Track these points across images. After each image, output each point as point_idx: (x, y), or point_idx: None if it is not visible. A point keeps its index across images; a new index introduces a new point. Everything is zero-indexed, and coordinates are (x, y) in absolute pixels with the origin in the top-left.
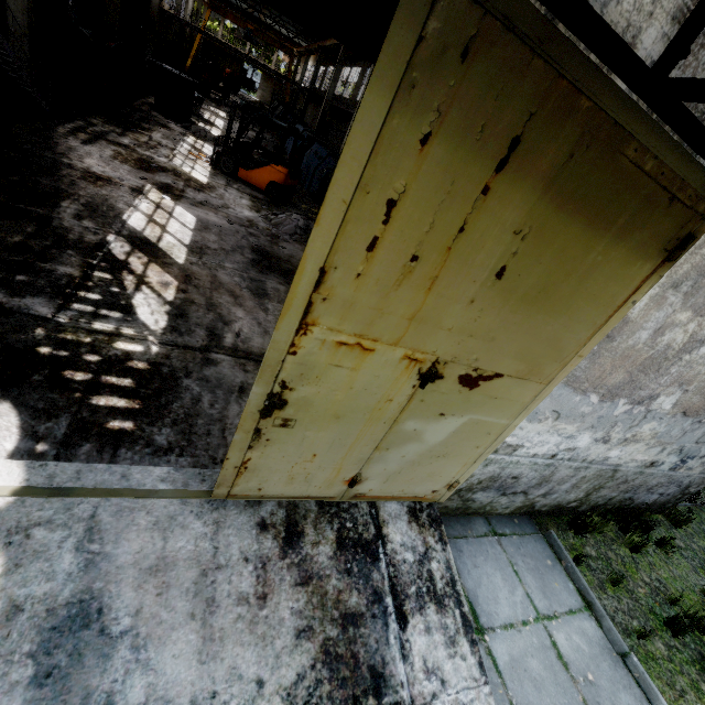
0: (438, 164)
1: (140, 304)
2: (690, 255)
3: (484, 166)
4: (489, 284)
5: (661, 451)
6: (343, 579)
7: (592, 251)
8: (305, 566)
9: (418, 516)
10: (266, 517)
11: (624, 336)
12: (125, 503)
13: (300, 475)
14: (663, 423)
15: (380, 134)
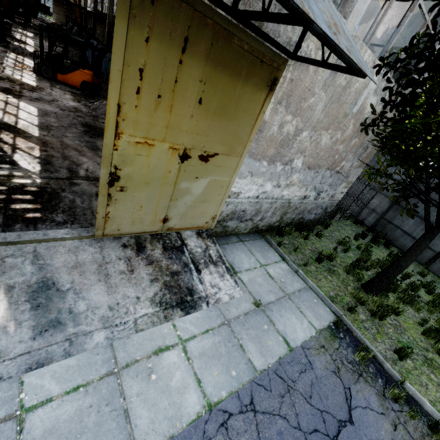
0: (156, 51)
1: (19, 160)
2: (280, 87)
3: (176, 51)
4: (197, 107)
5: (306, 189)
6: (168, 261)
7: (236, 88)
8: (149, 258)
9: (201, 235)
10: (125, 242)
11: (266, 130)
12: (50, 244)
13: (137, 219)
14: (301, 174)
15: (127, 39)
